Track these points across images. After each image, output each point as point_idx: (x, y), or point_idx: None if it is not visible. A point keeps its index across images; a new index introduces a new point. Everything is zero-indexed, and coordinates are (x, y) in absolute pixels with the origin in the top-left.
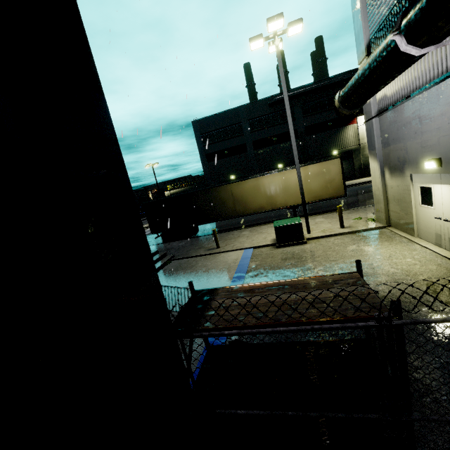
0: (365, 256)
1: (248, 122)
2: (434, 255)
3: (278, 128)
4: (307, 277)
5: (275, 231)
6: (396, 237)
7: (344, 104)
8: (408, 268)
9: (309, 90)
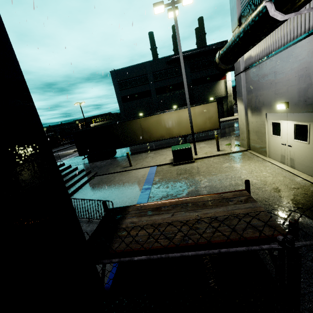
0: (235, 171)
1: (152, 74)
2: (281, 170)
3: (173, 79)
4: (205, 195)
5: (173, 154)
6: (255, 157)
7: (223, 60)
8: (264, 179)
9: (194, 53)
